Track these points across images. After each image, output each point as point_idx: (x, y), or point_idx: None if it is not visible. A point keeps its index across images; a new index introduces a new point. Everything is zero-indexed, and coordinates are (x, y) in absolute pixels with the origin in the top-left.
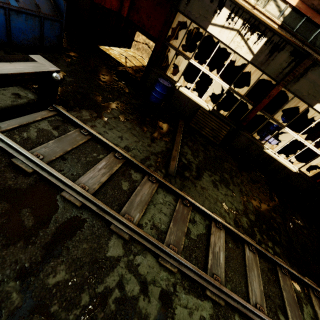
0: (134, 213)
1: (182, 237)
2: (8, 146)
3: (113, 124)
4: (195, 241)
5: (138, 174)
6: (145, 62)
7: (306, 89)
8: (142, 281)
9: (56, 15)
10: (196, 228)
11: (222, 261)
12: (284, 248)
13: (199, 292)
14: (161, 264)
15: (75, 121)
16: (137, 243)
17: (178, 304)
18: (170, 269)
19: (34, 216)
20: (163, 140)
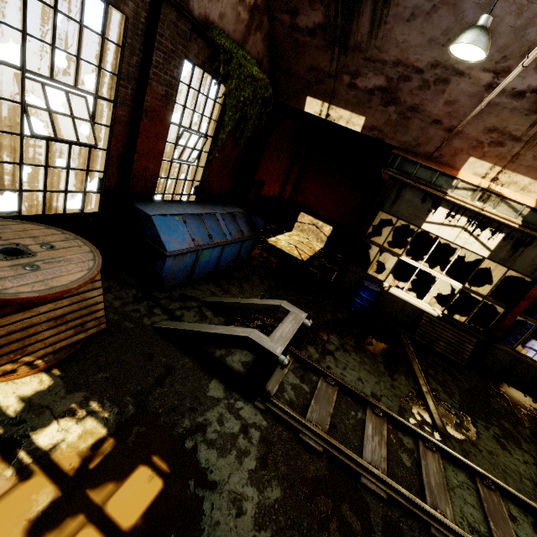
0: (442, 507)
1: None
2: (290, 417)
3: (342, 359)
4: None
5: (408, 438)
6: (315, 246)
7: None
8: None
9: (253, 233)
10: (523, 531)
11: None
12: None
13: None
14: None
15: (316, 367)
16: None
17: None
18: None
19: (354, 515)
20: (401, 373)
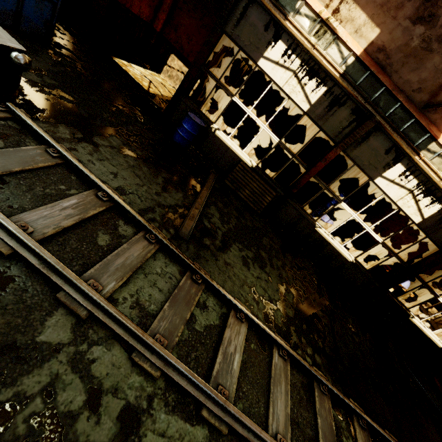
0: (107, 281)
1: (179, 326)
2: None
3: (107, 154)
4: (200, 335)
5: (129, 228)
6: None
7: (367, 157)
8: (93, 387)
9: None
10: (205, 316)
11: (237, 367)
12: (327, 358)
13: (190, 411)
14: (135, 363)
15: (40, 133)
16: (101, 326)
17: (150, 430)
18: (149, 371)
19: None
20: (182, 192)
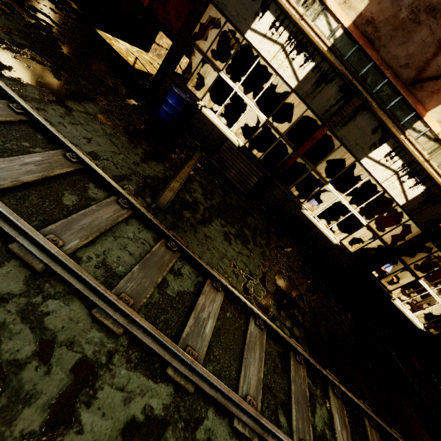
0: (70, 238)
1: (149, 288)
2: None
3: (81, 119)
4: (171, 299)
5: (101, 192)
6: None
7: (354, 137)
8: (45, 339)
9: None
10: (179, 283)
11: (209, 331)
12: (306, 332)
13: (155, 369)
14: (96, 320)
15: (2, 87)
16: (60, 281)
17: (107, 383)
18: (110, 328)
19: None
20: (163, 165)
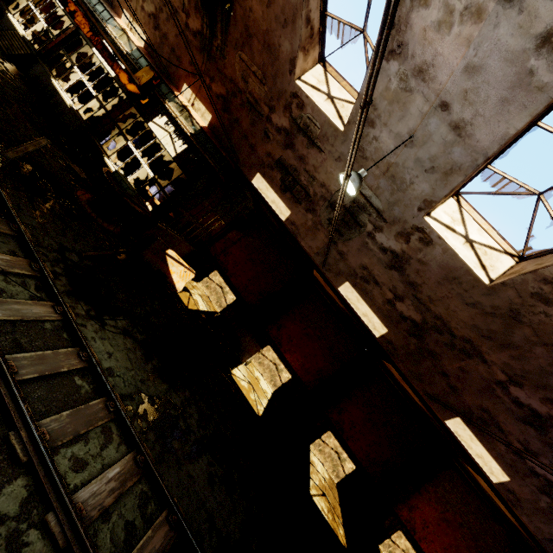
0: None
1: None
2: None
3: None
4: None
5: None
6: None
7: None
8: None
9: None
10: None
11: None
12: None
13: None
14: None
15: None
16: None
17: None
18: None
19: None
20: None
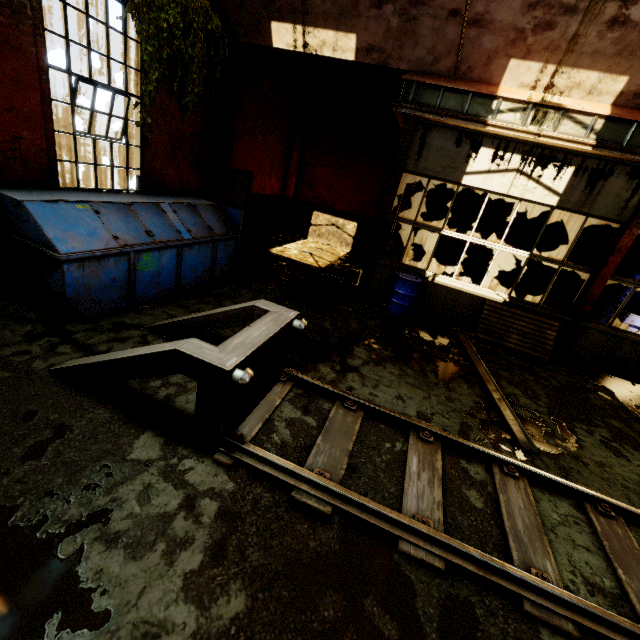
0: (539, 562)
1: None
2: (275, 469)
3: (372, 375)
4: None
5: (476, 467)
6: (338, 252)
7: None
8: None
9: (230, 231)
10: None
11: None
12: None
13: None
14: None
15: (328, 389)
16: (595, 639)
17: None
18: None
19: (387, 613)
20: (461, 380)
